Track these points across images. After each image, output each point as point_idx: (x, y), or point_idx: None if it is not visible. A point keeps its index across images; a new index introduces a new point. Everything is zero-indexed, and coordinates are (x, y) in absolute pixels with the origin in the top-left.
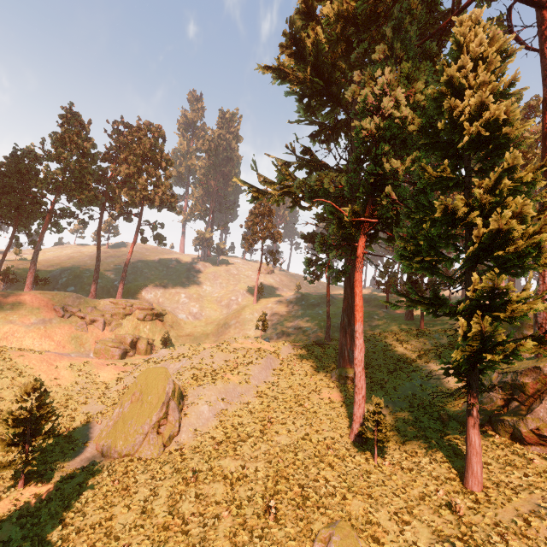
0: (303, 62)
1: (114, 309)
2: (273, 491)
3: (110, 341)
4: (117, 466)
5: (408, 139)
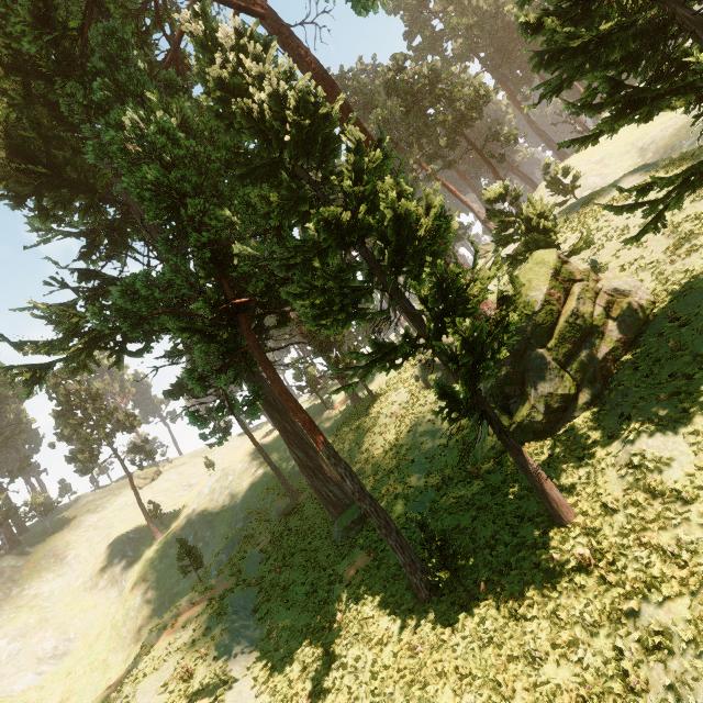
0: None
1: None
2: None
3: None
4: None
5: (220, 184)
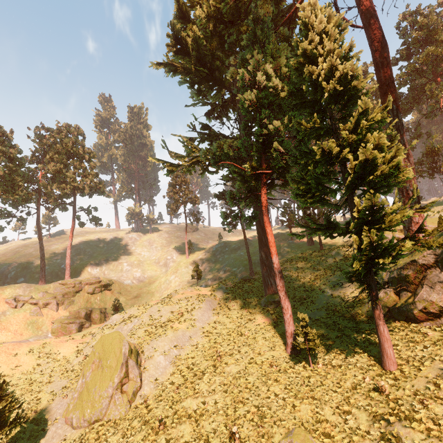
0: (188, 56)
1: (65, 290)
2: (233, 417)
3: (65, 318)
4: (88, 434)
5: (283, 103)
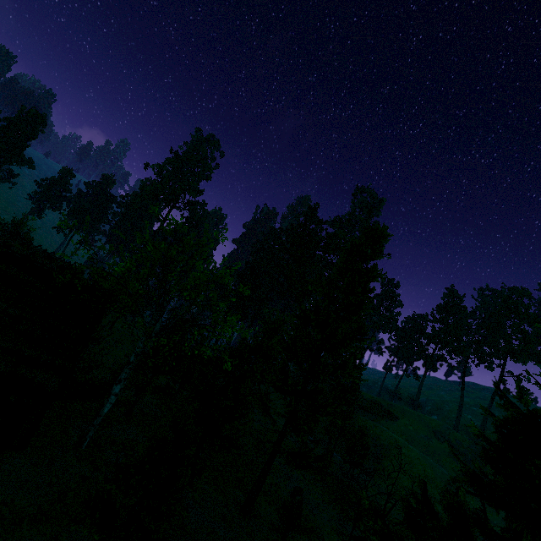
0: None
1: (479, 451)
2: None
3: None
4: None
5: None
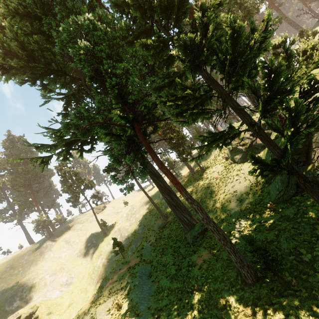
0: (17, 57)
1: None
2: None
3: None
4: None
5: (120, 52)
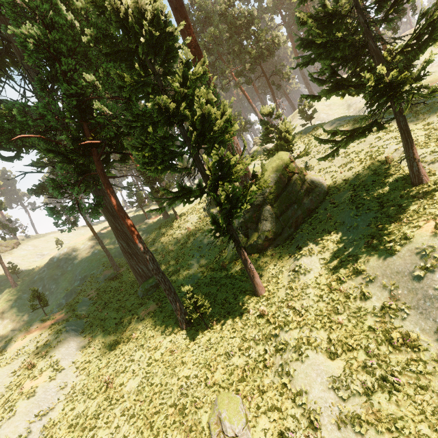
0: None
1: None
2: (152, 437)
3: None
4: None
5: (90, 53)
